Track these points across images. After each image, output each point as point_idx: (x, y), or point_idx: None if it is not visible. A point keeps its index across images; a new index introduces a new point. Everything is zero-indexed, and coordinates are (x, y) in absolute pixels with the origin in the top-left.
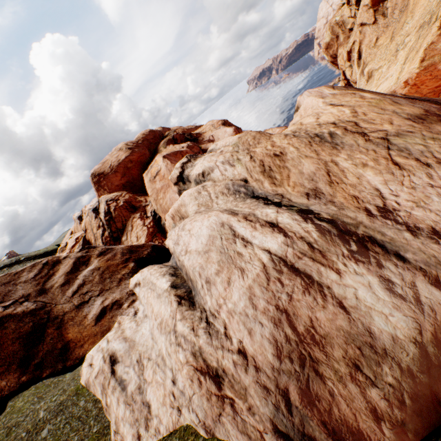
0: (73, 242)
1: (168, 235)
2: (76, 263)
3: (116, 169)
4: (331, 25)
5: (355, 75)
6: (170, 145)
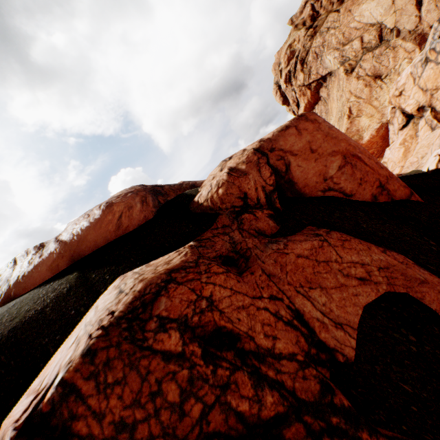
0: None
1: None
2: None
3: None
4: None
5: None
6: None
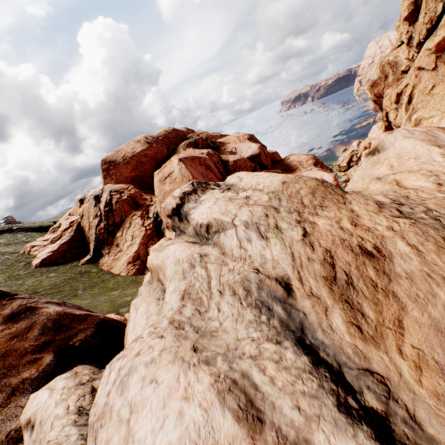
0: (67, 225)
1: (139, 291)
2: None
3: (128, 161)
4: (382, 64)
5: (400, 119)
6: (190, 148)
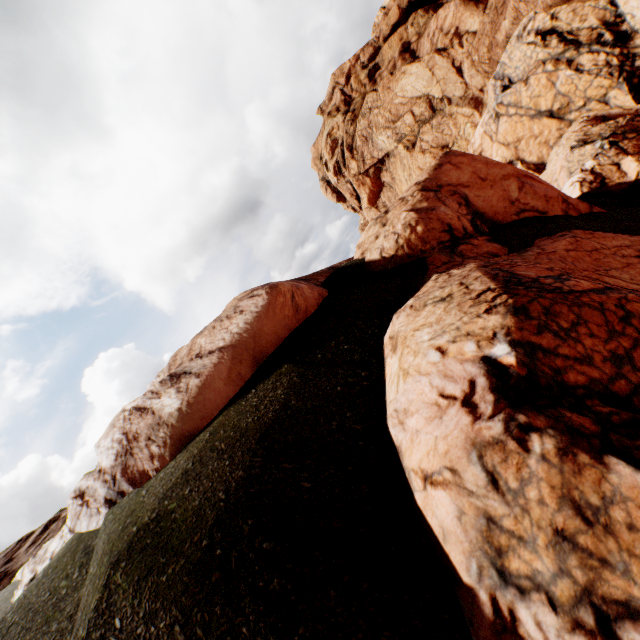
0: None
1: None
2: (48, 524)
3: None
4: (360, 228)
5: None
6: None
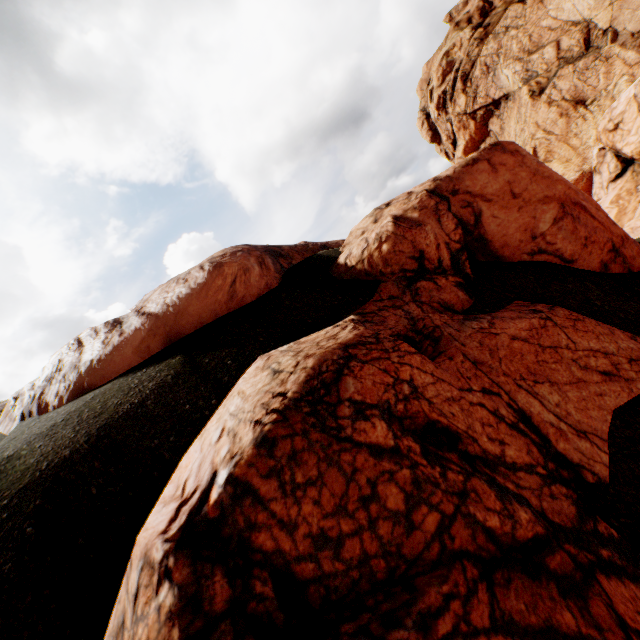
0: None
1: None
2: None
3: None
4: None
5: None
6: None
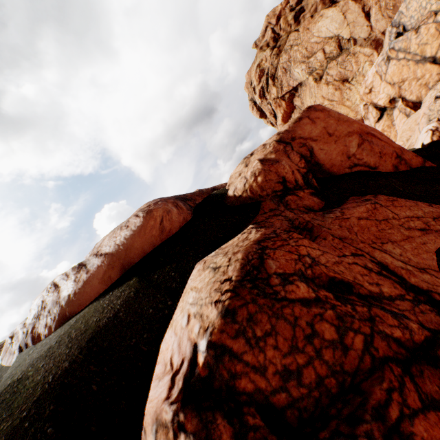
0: None
1: None
2: None
3: None
4: None
5: None
6: None
